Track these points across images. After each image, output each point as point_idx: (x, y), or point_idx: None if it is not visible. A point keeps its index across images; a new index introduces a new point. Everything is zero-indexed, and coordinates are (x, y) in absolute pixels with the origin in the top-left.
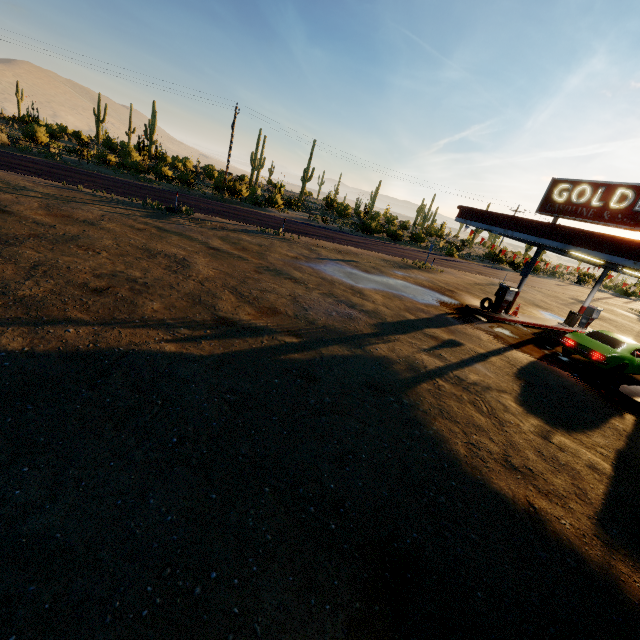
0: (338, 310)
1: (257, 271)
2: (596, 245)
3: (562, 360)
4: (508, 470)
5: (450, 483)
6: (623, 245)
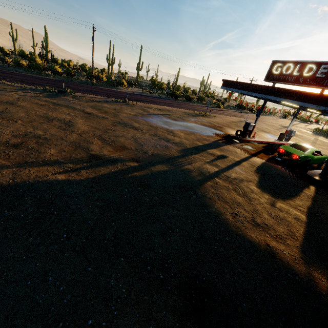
0: (160, 144)
1: (113, 125)
2: (296, 97)
3: (278, 160)
4: (255, 226)
5: (225, 239)
6: (311, 96)
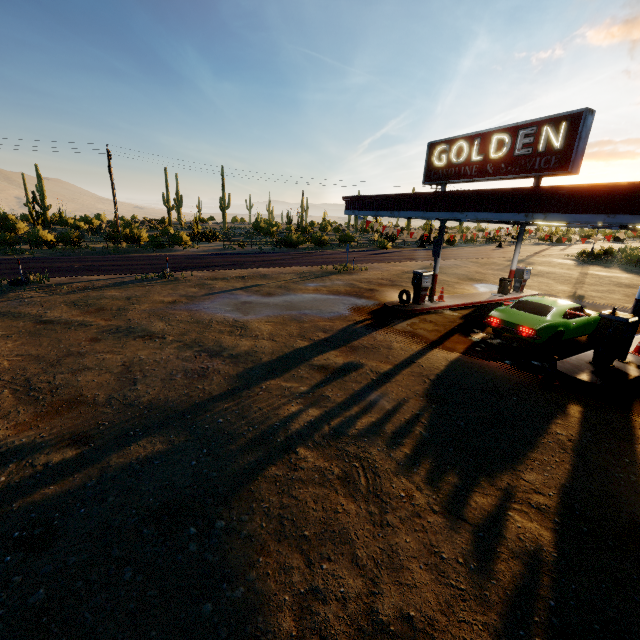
0: (190, 367)
1: (95, 339)
2: (481, 205)
3: (492, 344)
4: None
5: None
6: (508, 197)
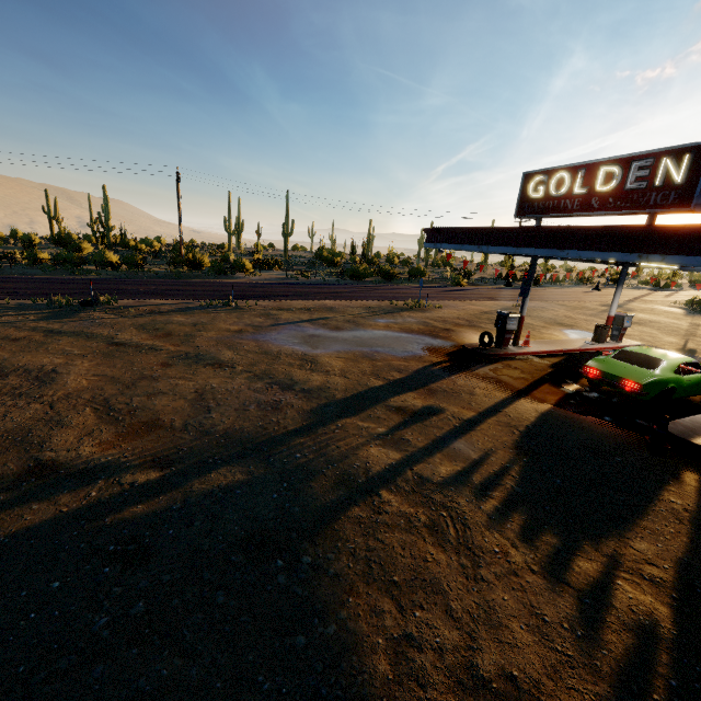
0: (262, 399)
1: (166, 363)
2: (586, 243)
3: (589, 398)
4: (469, 696)
5: None
6: (619, 235)
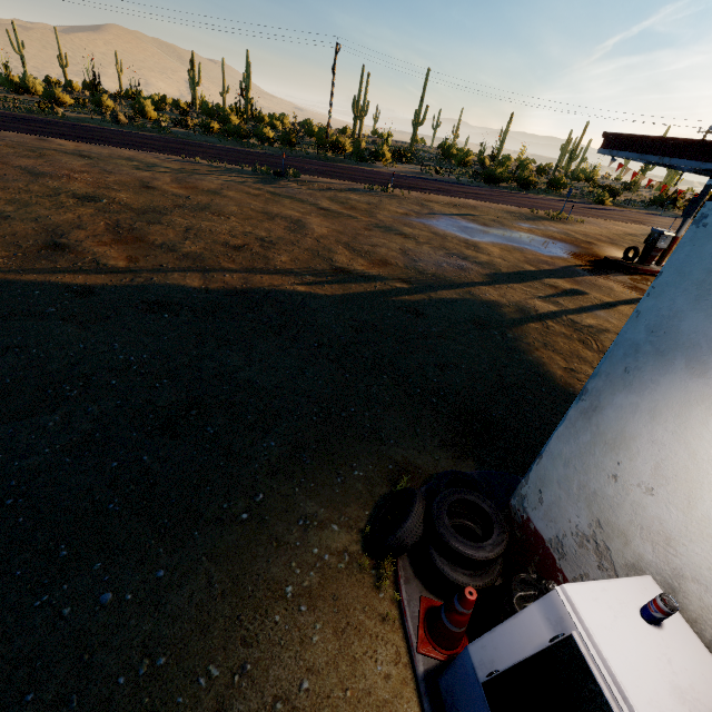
0: (449, 262)
1: (367, 228)
2: None
3: None
4: None
5: (540, 389)
6: None
